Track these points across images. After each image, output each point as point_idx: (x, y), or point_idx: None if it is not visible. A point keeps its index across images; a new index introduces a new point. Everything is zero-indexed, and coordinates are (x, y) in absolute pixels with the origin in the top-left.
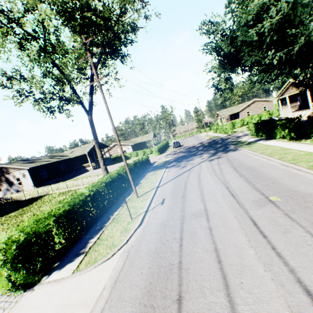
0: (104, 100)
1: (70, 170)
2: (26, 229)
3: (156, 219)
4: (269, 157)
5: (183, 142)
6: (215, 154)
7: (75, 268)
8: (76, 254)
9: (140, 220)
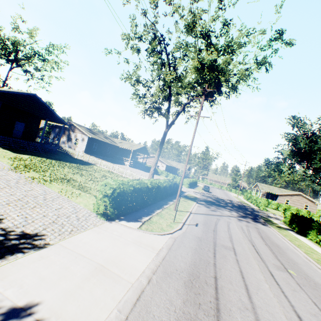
0: (195, 131)
1: (111, 155)
2: (124, 185)
3: (192, 232)
4: (296, 246)
5: (211, 189)
6: (244, 217)
7: (138, 226)
8: (135, 219)
9: (180, 226)
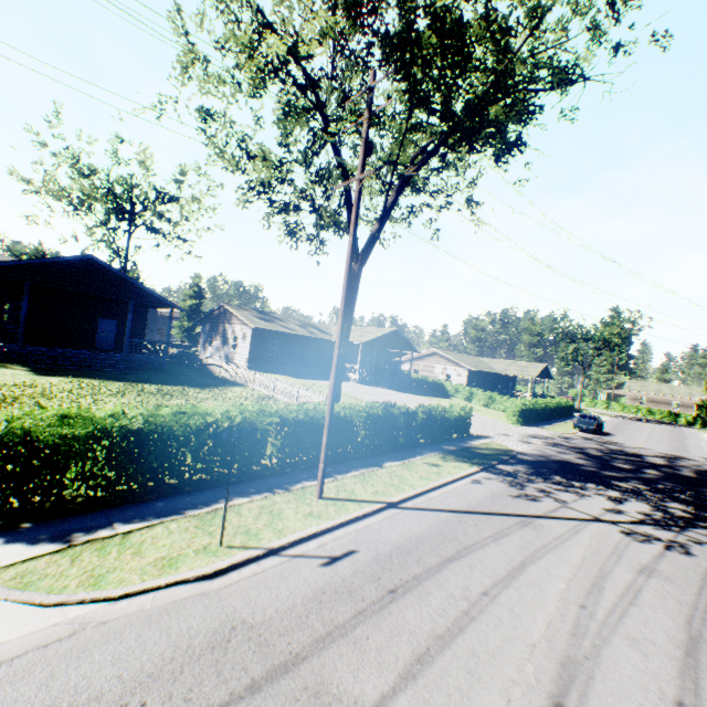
0: (352, 229)
1: (319, 362)
2: (17, 421)
3: (246, 597)
4: None
5: (620, 426)
6: (676, 525)
7: (6, 563)
8: (62, 532)
9: (224, 564)
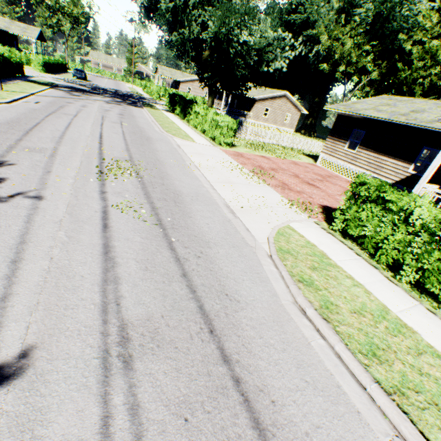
0: None
1: None
2: None
3: (27, 107)
4: (152, 116)
5: (94, 79)
6: (119, 102)
7: None
8: None
9: (8, 101)
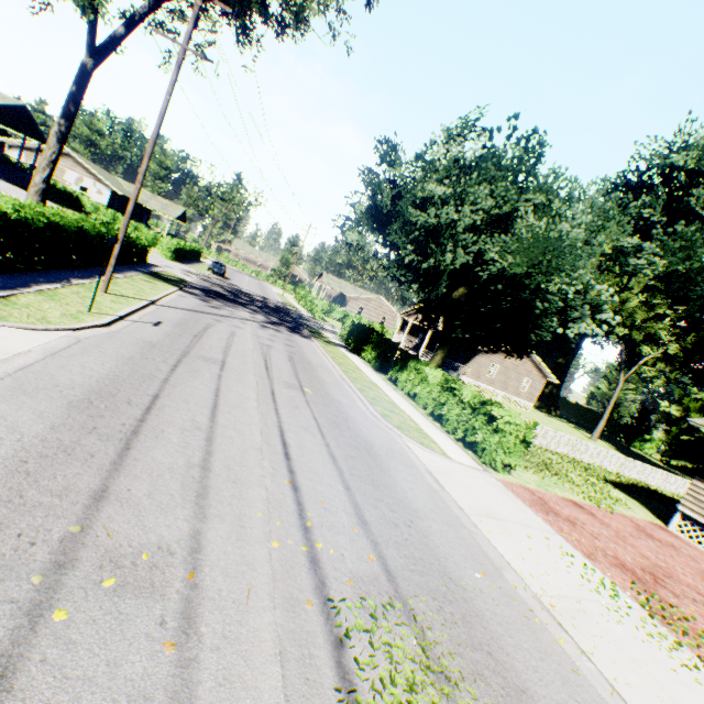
0: (171, 89)
1: None
2: None
3: (139, 335)
4: (336, 364)
5: (232, 275)
6: (276, 325)
7: None
8: None
9: (109, 320)
